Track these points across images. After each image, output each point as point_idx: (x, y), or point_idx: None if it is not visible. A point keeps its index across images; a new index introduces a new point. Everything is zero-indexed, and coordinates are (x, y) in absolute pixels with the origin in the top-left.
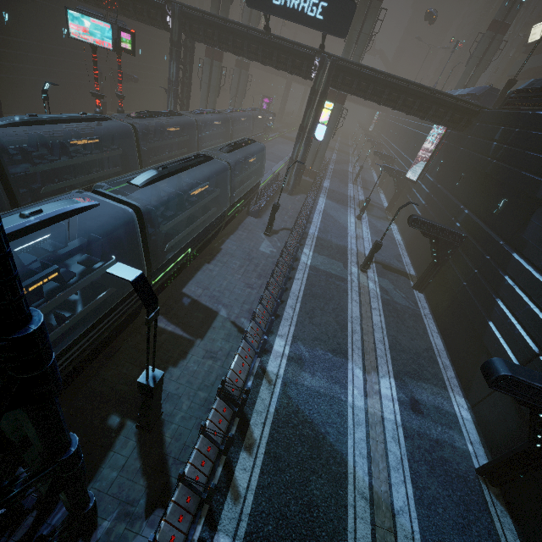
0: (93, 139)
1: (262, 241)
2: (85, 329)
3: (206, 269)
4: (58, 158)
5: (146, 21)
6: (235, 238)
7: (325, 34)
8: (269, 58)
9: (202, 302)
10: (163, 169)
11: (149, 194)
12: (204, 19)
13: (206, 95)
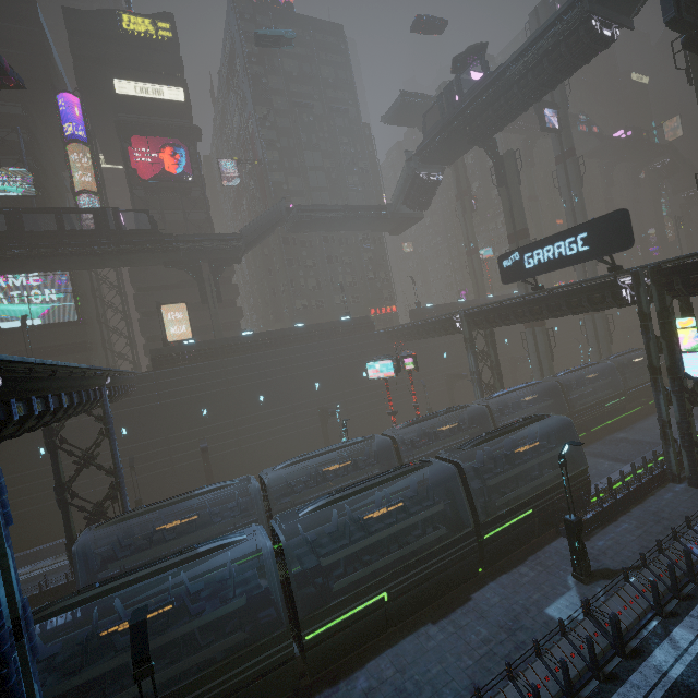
0: (345, 462)
1: (560, 593)
2: (197, 677)
3: (422, 633)
4: (315, 485)
5: (445, 334)
6: (506, 580)
7: (600, 258)
8: (559, 310)
9: (379, 695)
10: (338, 492)
11: (336, 519)
12: (482, 311)
13: (537, 364)
